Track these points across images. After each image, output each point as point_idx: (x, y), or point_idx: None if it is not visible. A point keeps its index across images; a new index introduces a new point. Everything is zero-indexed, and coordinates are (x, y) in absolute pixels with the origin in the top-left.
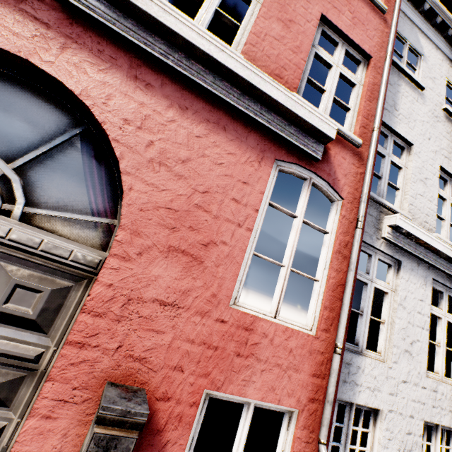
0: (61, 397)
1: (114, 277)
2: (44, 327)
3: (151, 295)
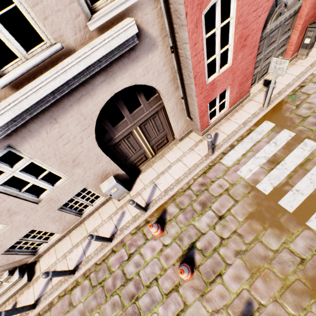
0: (300, 34)
1: (310, 5)
2: (290, 29)
3: (315, 2)
